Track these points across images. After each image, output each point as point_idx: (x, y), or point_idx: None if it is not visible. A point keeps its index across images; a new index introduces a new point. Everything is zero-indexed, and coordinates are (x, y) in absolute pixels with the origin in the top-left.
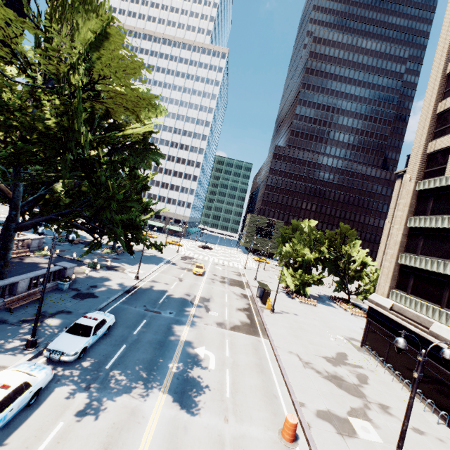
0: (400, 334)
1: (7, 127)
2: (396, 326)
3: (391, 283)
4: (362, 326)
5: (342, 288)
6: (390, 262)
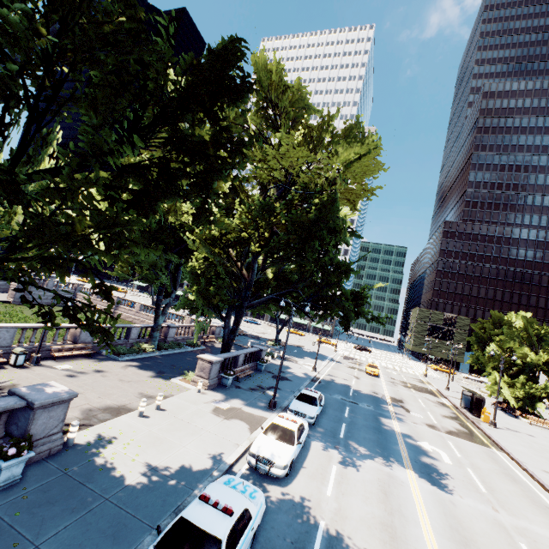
0: None
1: (266, 225)
2: None
3: None
4: None
5: None
6: None
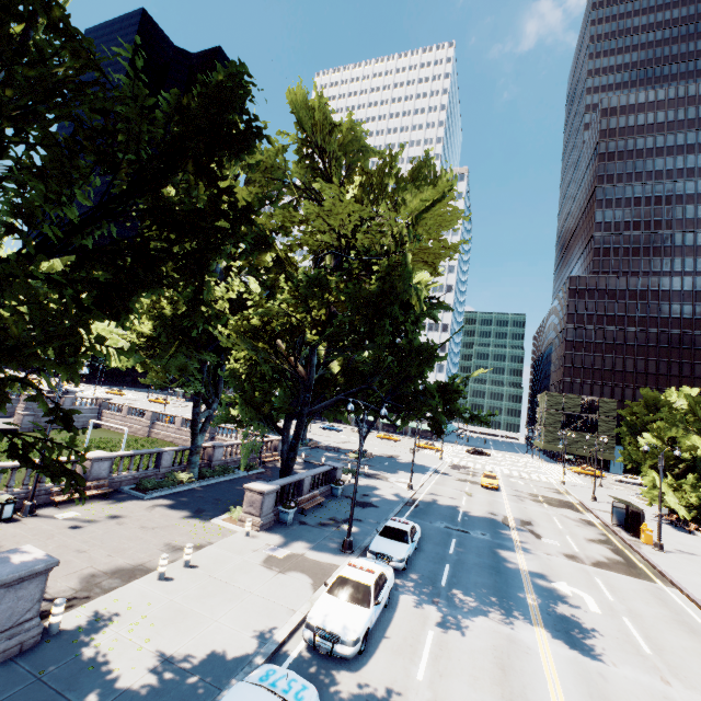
0: None
1: (321, 305)
2: None
3: None
4: None
5: None
6: None
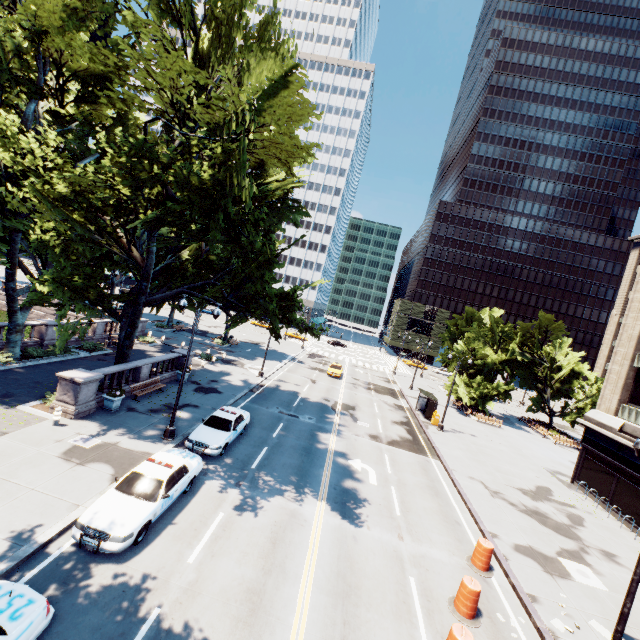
0: (634, 465)
1: (154, 184)
2: (629, 454)
3: (622, 394)
4: (572, 459)
5: (540, 406)
6: (621, 365)
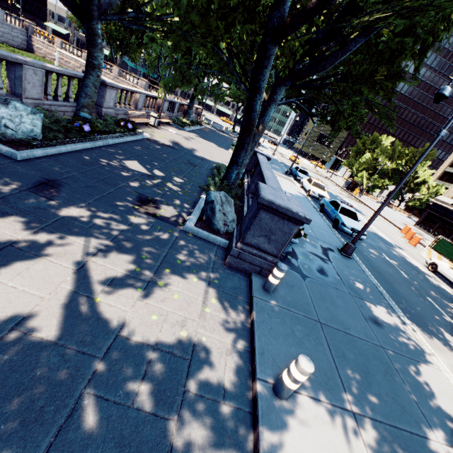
0: (451, 218)
1: None
2: (451, 214)
3: None
4: (409, 220)
5: (396, 196)
6: None
